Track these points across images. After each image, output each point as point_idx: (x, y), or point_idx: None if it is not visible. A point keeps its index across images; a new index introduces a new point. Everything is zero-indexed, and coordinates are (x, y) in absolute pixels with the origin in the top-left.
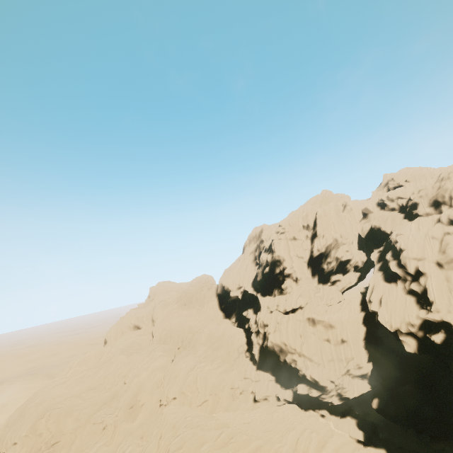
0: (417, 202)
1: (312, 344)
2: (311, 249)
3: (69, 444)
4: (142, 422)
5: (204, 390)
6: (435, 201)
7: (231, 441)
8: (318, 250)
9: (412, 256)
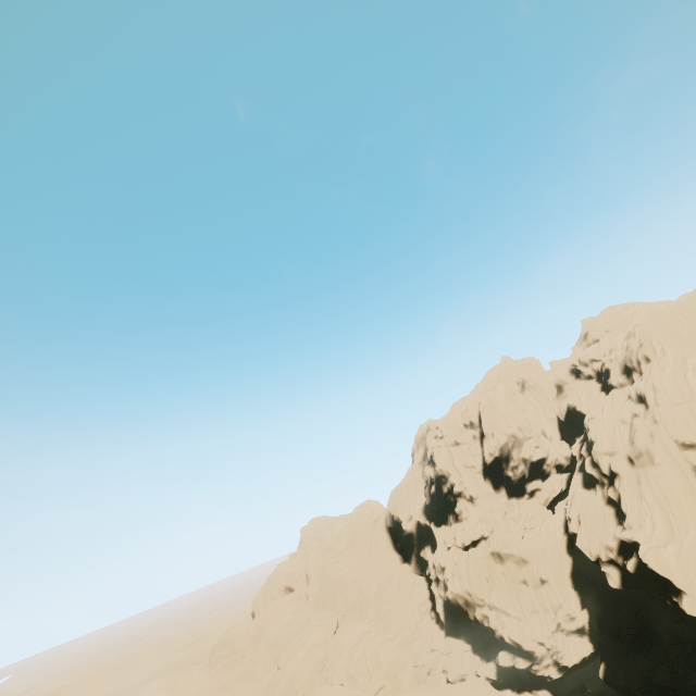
0: (609, 369)
1: (503, 590)
2: (483, 454)
3: None
4: None
5: (378, 671)
6: (625, 366)
7: None
8: (491, 455)
9: (602, 450)
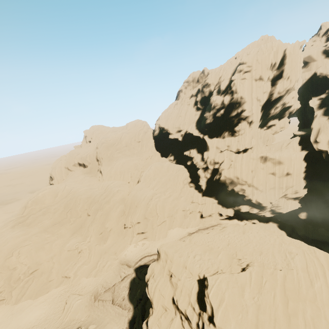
0: None
1: (261, 177)
2: (271, 92)
3: (48, 269)
4: (113, 242)
5: (163, 214)
6: None
7: (264, 280)
8: (279, 93)
9: None
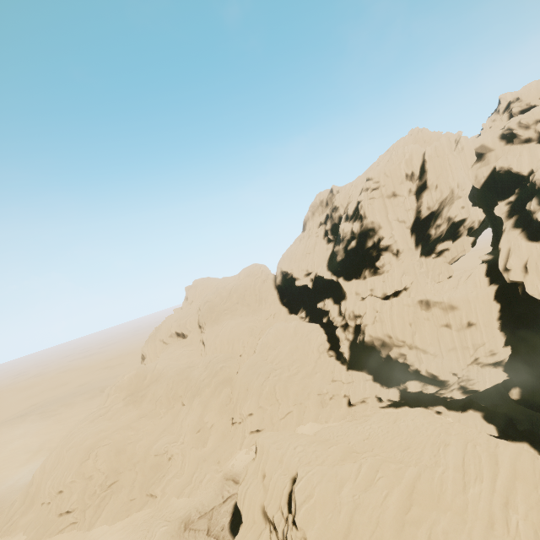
0: None
1: (427, 332)
2: (417, 208)
3: (129, 482)
4: (215, 445)
5: (286, 401)
6: None
7: (378, 476)
8: (429, 209)
9: None
